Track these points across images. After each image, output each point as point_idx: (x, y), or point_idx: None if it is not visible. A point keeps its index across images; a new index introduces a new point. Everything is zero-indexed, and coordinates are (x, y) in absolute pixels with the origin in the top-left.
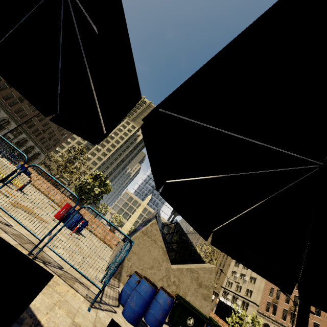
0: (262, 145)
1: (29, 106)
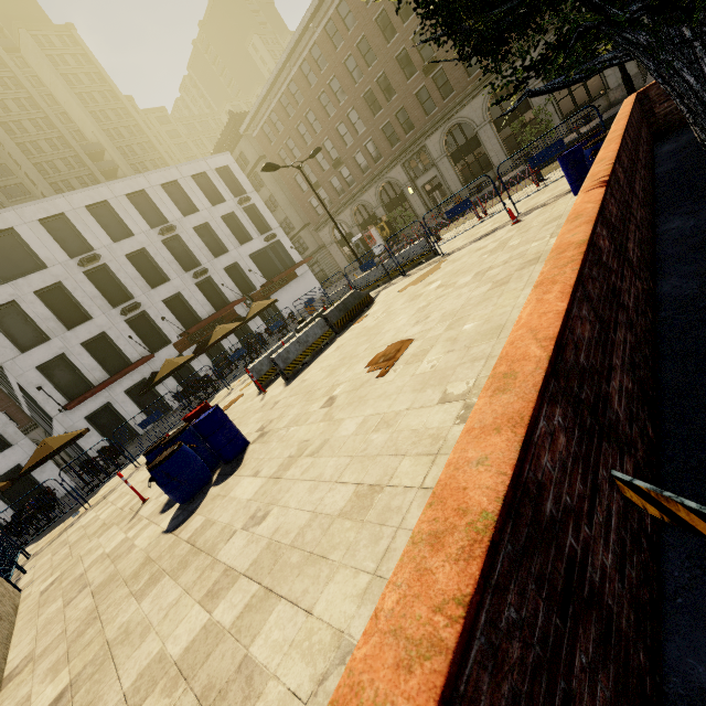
0: None
1: None
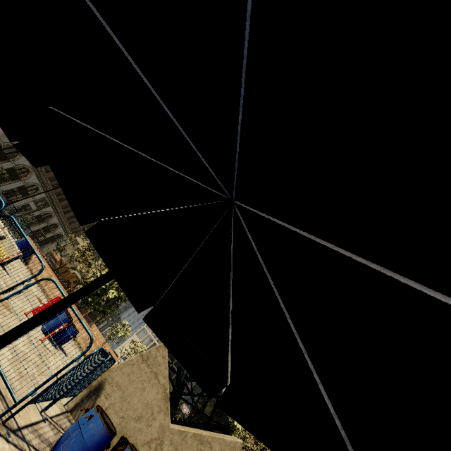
0: (157, 163)
1: None
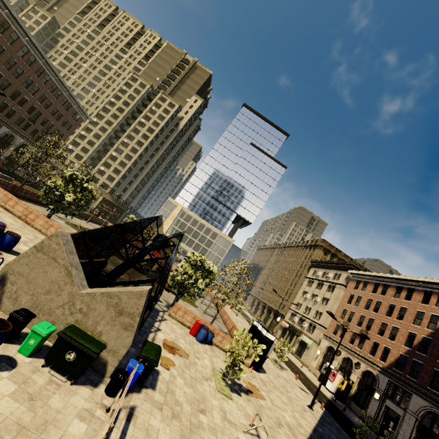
0: None
1: None
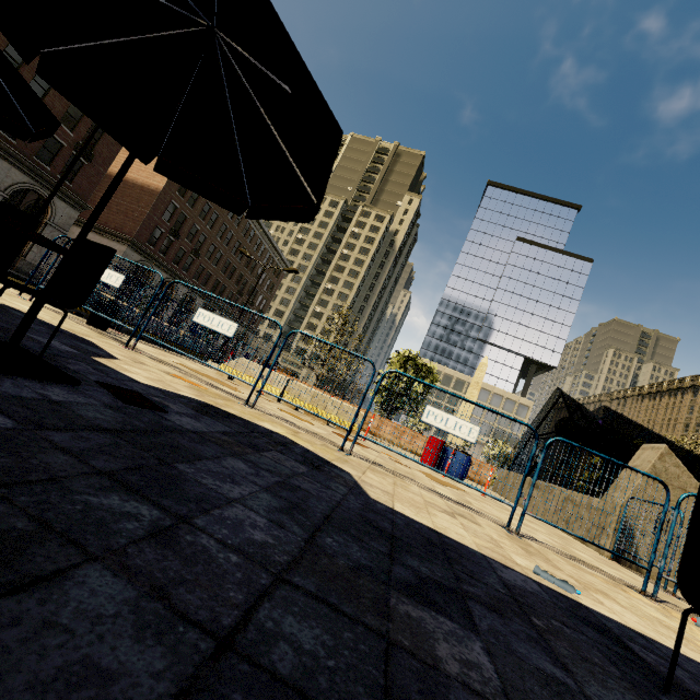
0: None
1: (208, 258)
